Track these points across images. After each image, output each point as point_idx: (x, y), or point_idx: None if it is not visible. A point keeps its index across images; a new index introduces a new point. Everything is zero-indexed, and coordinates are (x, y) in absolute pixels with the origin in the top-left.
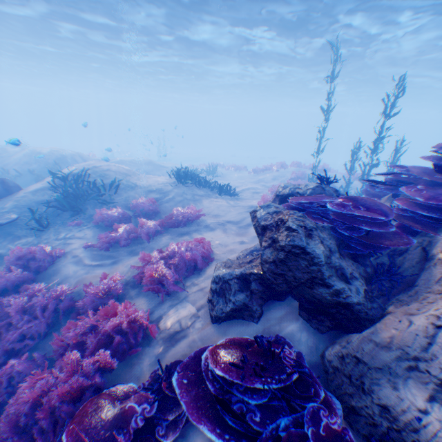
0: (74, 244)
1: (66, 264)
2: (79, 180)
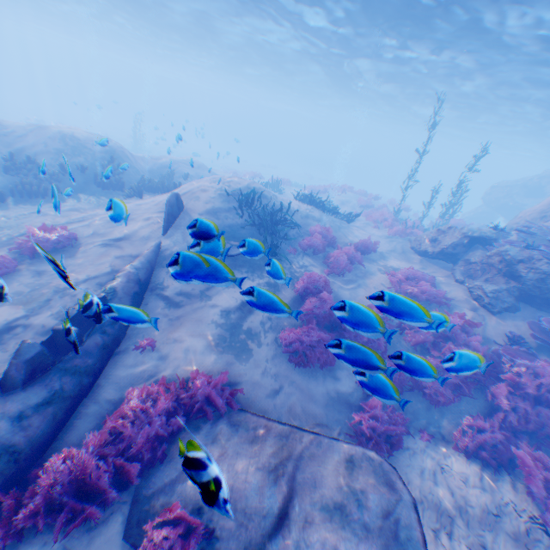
0: (318, 273)
1: (337, 290)
2: (261, 203)
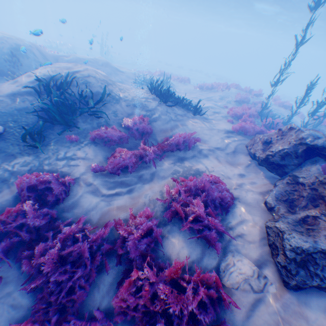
0: (81, 169)
1: (83, 194)
2: (65, 88)
